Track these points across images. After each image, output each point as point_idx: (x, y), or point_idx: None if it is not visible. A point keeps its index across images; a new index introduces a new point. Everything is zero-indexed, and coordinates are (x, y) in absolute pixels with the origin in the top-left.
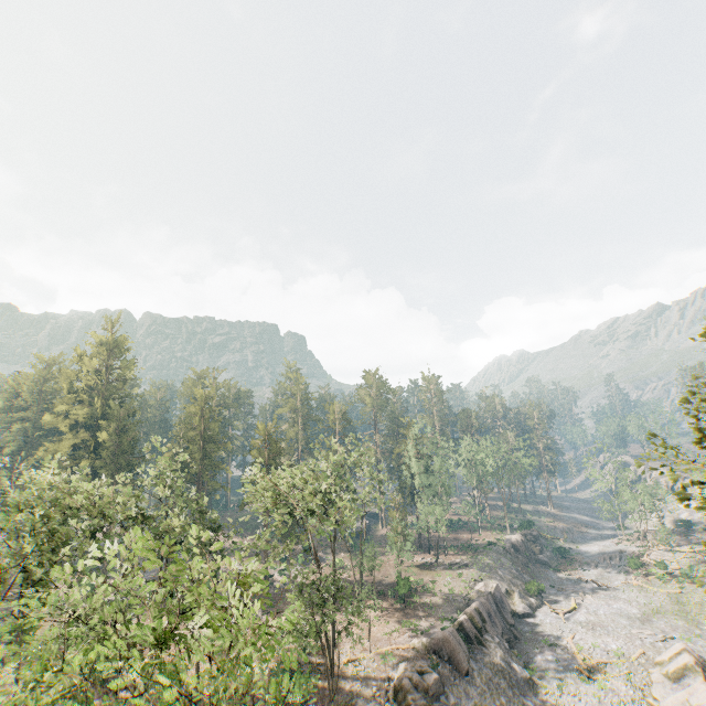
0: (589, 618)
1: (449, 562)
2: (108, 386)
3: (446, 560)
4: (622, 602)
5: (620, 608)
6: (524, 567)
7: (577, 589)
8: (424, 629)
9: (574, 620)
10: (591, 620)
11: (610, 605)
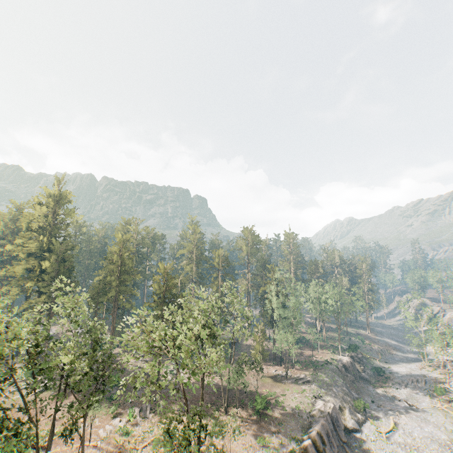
0: (406, 439)
1: (296, 376)
2: (54, 227)
3: (293, 374)
4: (432, 426)
5: (431, 432)
6: (351, 384)
7: (393, 407)
8: (274, 446)
9: (393, 440)
10: (408, 442)
11: (422, 427)
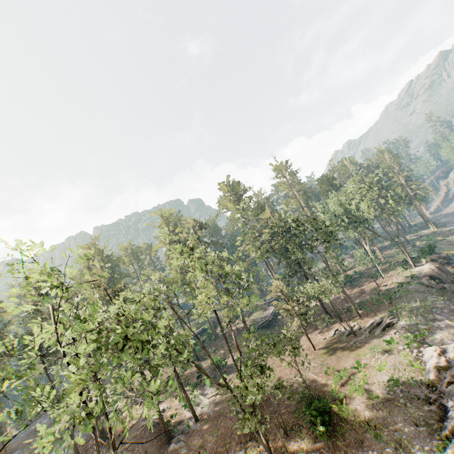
0: None
1: (367, 326)
2: None
3: (362, 325)
4: None
5: None
6: None
7: None
8: None
9: None
10: None
11: None
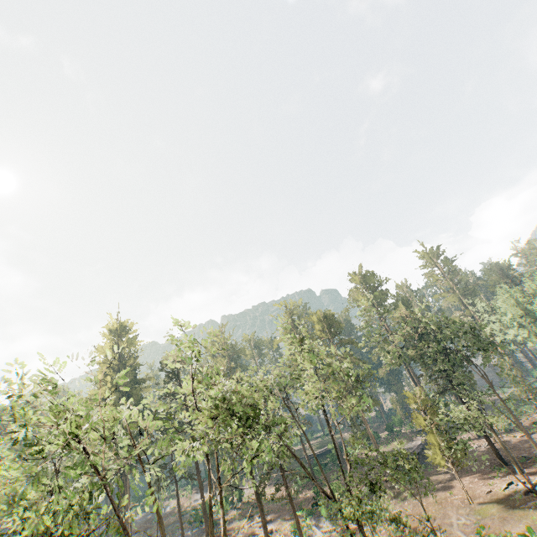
0: None
1: None
2: (120, 363)
3: None
4: None
5: None
6: None
7: None
8: None
9: None
10: None
11: None
